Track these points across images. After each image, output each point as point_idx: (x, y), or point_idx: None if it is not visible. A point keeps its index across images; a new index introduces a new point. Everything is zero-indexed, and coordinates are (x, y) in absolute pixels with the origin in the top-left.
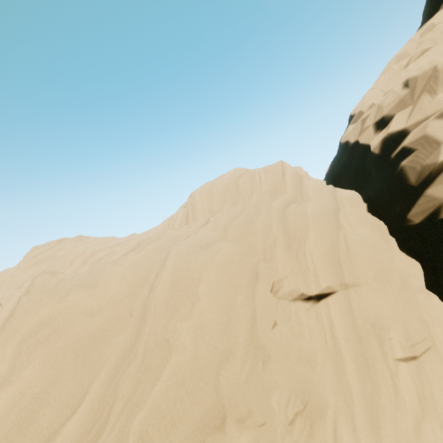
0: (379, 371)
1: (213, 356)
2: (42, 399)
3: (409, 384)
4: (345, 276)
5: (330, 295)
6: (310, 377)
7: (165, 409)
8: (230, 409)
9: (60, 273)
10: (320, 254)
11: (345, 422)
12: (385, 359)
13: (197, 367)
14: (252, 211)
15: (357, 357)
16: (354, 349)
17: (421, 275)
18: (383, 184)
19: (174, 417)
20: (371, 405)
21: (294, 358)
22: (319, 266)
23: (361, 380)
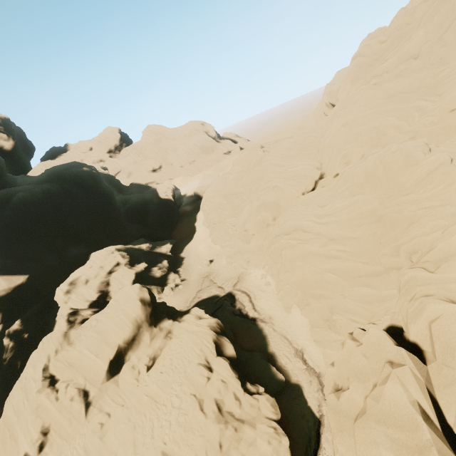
0: None
1: (424, 41)
2: (390, 46)
3: None
4: None
5: None
6: (454, 55)
7: (405, 51)
8: (420, 55)
9: (406, 8)
10: None
11: (451, 69)
12: None
13: (419, 44)
14: None
15: None
16: None
17: None
18: None
19: (406, 53)
20: None
21: (455, 48)
22: None
23: None
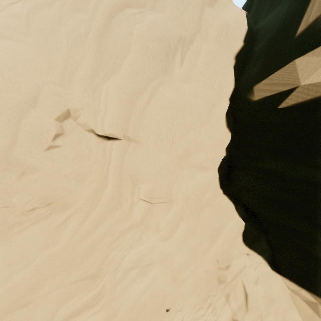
0: (125, 199)
1: None
2: None
3: (141, 211)
4: (129, 131)
5: (117, 140)
6: (69, 188)
7: None
8: None
9: None
10: (117, 99)
11: (81, 215)
12: (133, 195)
13: None
14: (71, 0)
15: (116, 187)
16: (116, 182)
17: (220, 150)
18: (276, 19)
19: None
20: (106, 212)
21: (63, 174)
22: (109, 112)
23: (112, 198)
